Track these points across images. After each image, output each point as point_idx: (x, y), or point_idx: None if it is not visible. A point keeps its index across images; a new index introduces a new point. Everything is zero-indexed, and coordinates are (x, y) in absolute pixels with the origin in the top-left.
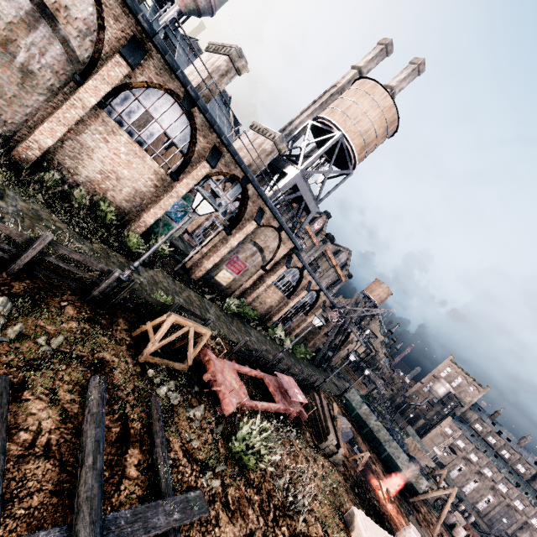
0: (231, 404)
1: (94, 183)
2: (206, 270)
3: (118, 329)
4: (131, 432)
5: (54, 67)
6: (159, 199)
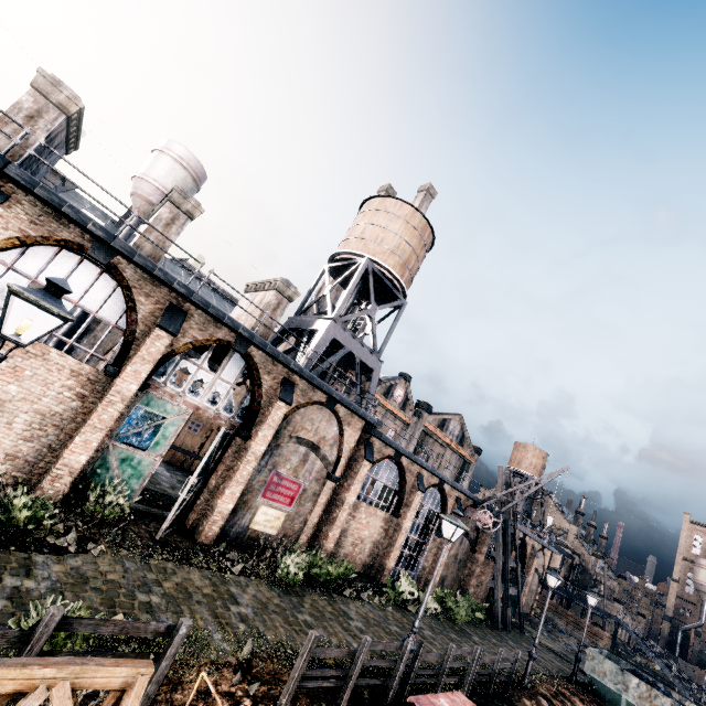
0: None
1: None
2: (225, 517)
3: None
4: None
5: None
6: (90, 414)
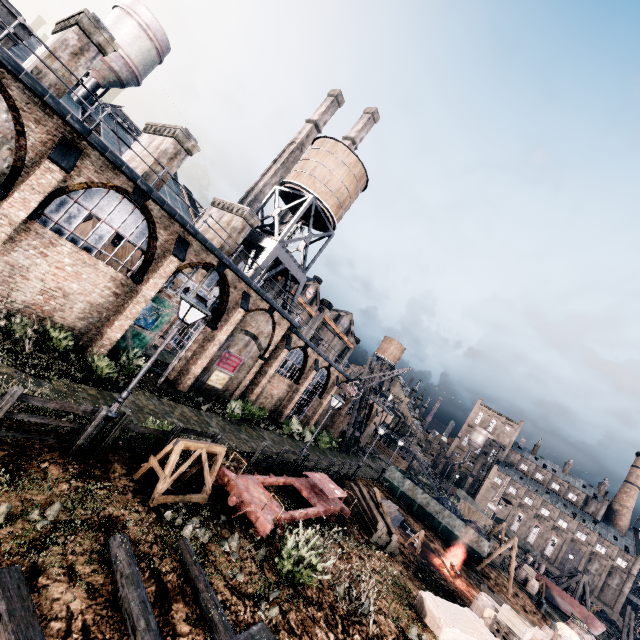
0: (267, 523)
1: (35, 307)
2: (196, 377)
3: (116, 476)
4: (168, 587)
5: None
6: (123, 308)
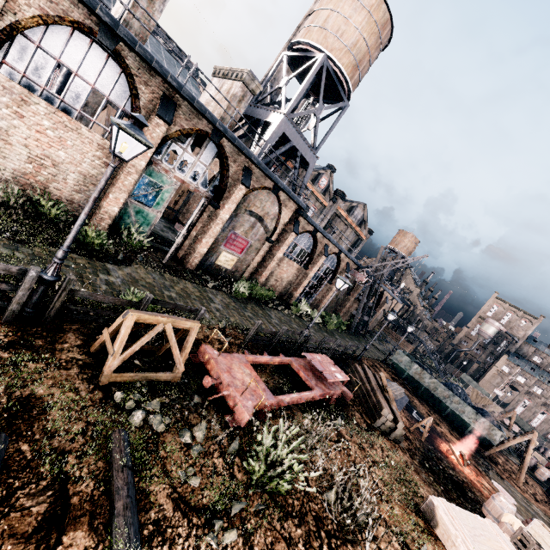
0: (244, 411)
1: (27, 176)
2: (202, 256)
3: (65, 347)
4: (72, 502)
5: None
6: (116, 180)
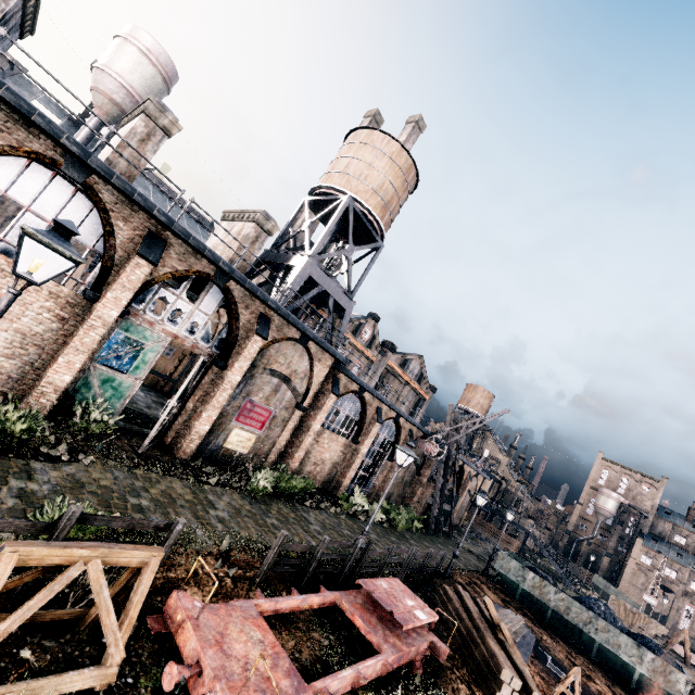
0: None
1: None
2: (202, 437)
3: None
4: None
5: None
6: (71, 337)
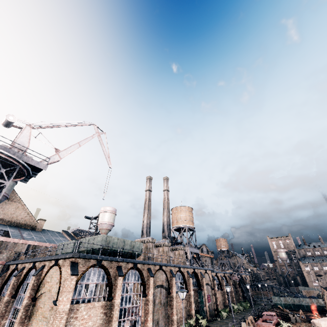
0: (272, 326)
1: (180, 318)
2: (208, 311)
3: None
4: None
5: (165, 296)
6: (190, 302)
